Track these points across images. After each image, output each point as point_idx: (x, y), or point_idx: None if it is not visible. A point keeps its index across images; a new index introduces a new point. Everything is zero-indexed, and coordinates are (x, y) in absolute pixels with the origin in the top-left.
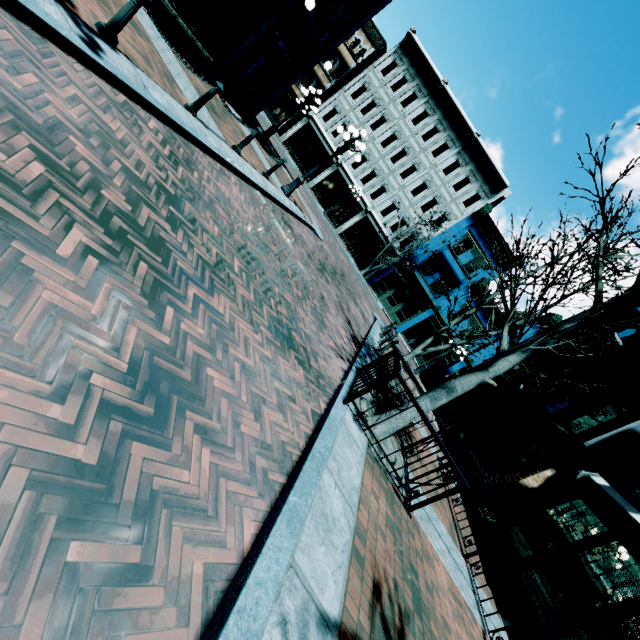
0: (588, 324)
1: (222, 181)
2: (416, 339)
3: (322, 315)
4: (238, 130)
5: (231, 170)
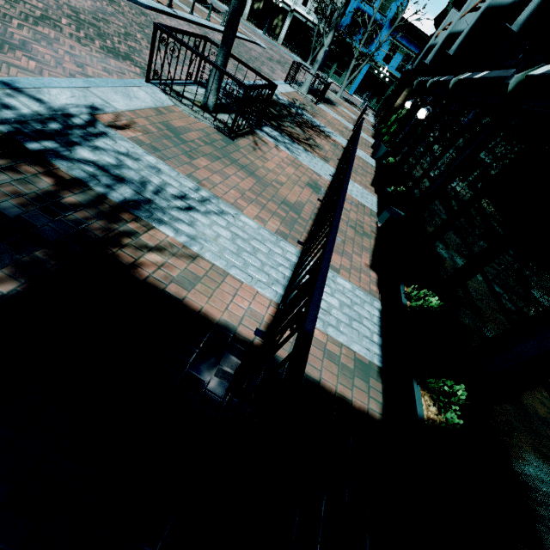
0: (347, 6)
1: (215, 35)
2: (367, 92)
3: (273, 71)
4: (198, 9)
5: (213, 30)
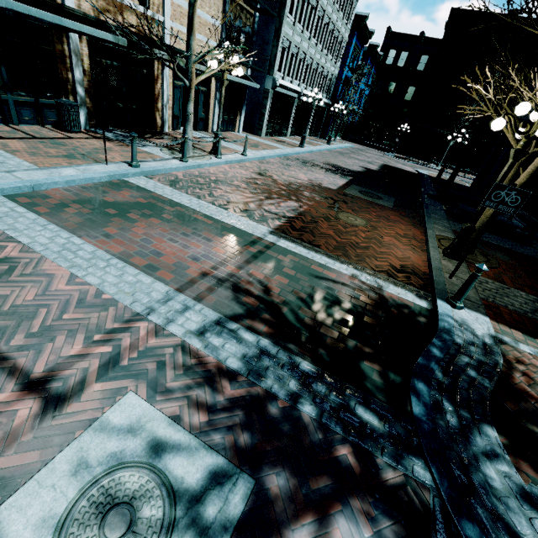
0: None
1: None
2: None
3: None
4: None
5: None
